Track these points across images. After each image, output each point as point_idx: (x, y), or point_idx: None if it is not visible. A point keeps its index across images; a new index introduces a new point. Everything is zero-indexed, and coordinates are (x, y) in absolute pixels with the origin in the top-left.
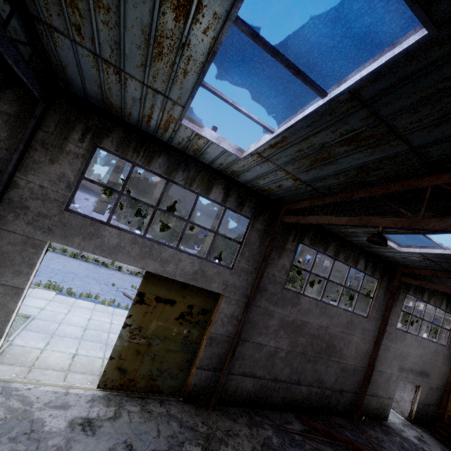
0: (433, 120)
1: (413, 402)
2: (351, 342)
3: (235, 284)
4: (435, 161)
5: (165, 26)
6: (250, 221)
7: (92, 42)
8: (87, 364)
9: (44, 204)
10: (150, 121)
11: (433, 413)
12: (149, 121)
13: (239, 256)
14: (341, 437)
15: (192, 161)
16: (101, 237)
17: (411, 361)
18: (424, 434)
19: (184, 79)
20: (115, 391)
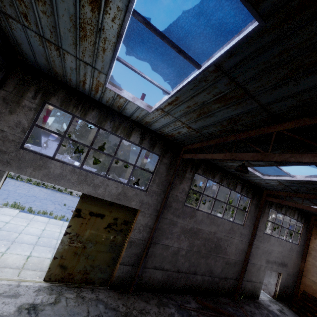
0: (271, 86)
1: (276, 285)
2: (233, 243)
3: (149, 202)
4: (276, 114)
5: (86, 15)
6: (159, 157)
7: (37, 26)
8: (37, 263)
9: (3, 143)
10: (85, 85)
11: (290, 292)
12: (84, 85)
13: (151, 182)
14: (225, 311)
15: (117, 114)
16: (48, 168)
17: (274, 255)
18: (284, 307)
19: (104, 55)
20: (57, 283)
